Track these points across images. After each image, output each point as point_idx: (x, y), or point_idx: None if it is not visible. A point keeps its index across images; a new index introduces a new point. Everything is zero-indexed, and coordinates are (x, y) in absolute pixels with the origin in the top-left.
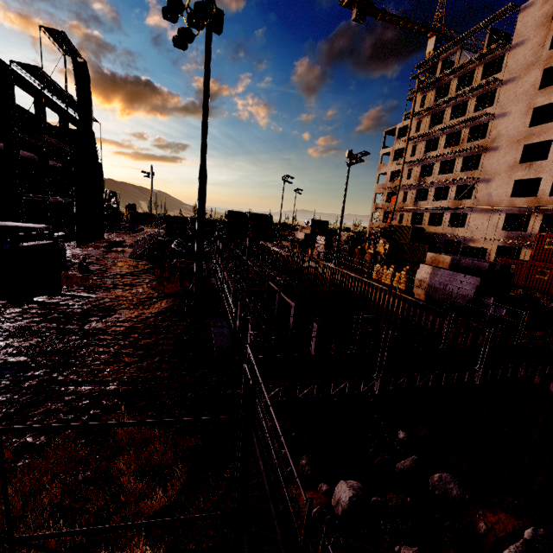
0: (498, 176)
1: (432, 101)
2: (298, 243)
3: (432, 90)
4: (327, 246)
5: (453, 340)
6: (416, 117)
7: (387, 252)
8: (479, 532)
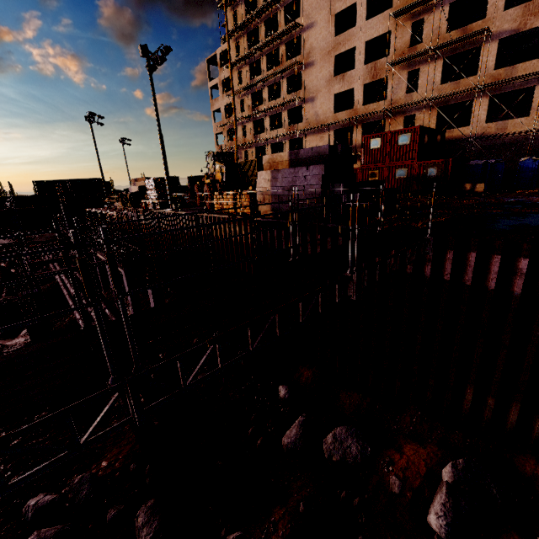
0: (320, 93)
1: (244, 17)
2: (128, 197)
3: (241, 3)
4: (160, 191)
5: (312, 253)
6: (232, 38)
7: (225, 177)
8: (392, 492)
